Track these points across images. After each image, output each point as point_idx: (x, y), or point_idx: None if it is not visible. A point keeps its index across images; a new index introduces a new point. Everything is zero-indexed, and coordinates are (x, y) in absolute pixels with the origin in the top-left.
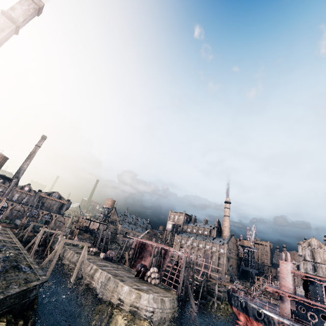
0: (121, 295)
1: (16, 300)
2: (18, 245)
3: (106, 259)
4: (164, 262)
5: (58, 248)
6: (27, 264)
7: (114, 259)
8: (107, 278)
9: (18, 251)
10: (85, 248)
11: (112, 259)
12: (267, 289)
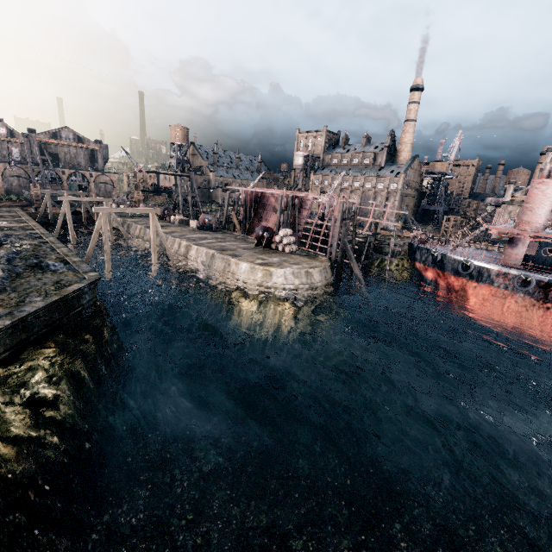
0: (239, 276)
1: (54, 315)
2: (38, 231)
3: (201, 228)
4: (300, 218)
5: (101, 226)
6: (59, 258)
7: (215, 227)
8: (210, 256)
9: (38, 240)
10: (152, 218)
11: (211, 226)
12: (491, 232)
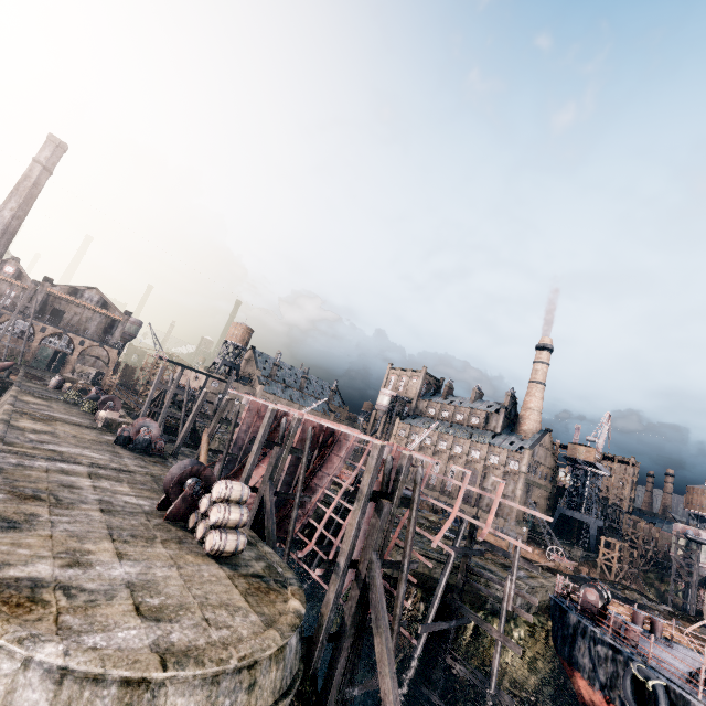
0: None
1: None
2: None
3: (123, 442)
4: (324, 472)
5: None
6: None
7: (156, 447)
8: None
9: None
10: None
11: (148, 444)
12: None
